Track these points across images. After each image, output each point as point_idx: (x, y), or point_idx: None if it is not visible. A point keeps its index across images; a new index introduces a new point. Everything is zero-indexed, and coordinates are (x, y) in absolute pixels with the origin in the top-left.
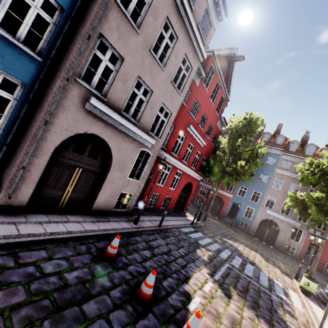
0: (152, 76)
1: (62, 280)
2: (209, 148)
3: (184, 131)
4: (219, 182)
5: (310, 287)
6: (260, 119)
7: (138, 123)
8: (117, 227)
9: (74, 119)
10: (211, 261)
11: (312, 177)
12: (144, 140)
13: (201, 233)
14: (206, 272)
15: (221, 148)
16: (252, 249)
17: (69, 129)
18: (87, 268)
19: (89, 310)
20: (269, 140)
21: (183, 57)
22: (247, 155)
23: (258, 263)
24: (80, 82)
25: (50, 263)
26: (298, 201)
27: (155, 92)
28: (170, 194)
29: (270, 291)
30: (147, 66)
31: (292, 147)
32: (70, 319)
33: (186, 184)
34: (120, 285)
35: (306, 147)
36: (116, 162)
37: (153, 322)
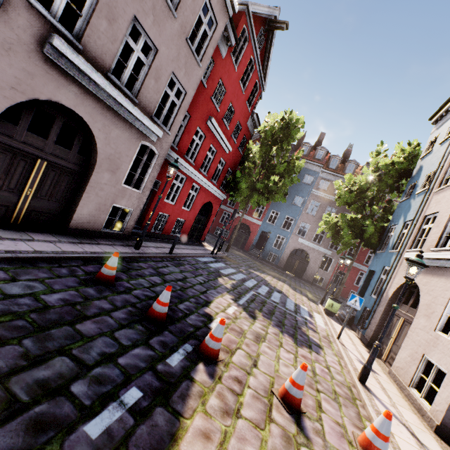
0: (157, 22)
1: (40, 302)
2: (236, 157)
3: (203, 126)
4: (246, 203)
5: (334, 308)
6: (301, 120)
7: (136, 100)
8: (111, 251)
9: (25, 70)
10: (235, 289)
11: (349, 195)
12: (146, 129)
13: (223, 264)
14: (229, 298)
15: (251, 159)
16: (280, 280)
17: (19, 89)
18: (75, 291)
19: (86, 330)
20: (308, 153)
21: (205, 1)
22: (283, 167)
23: (286, 292)
24: (30, 0)
25: (16, 284)
26: (332, 223)
27: (161, 52)
28: (184, 216)
29: (296, 313)
30: (149, 2)
31: (333, 164)
32: (62, 337)
33: (205, 205)
34: (124, 308)
35: (347, 164)
36: (103, 157)
37: (170, 338)
